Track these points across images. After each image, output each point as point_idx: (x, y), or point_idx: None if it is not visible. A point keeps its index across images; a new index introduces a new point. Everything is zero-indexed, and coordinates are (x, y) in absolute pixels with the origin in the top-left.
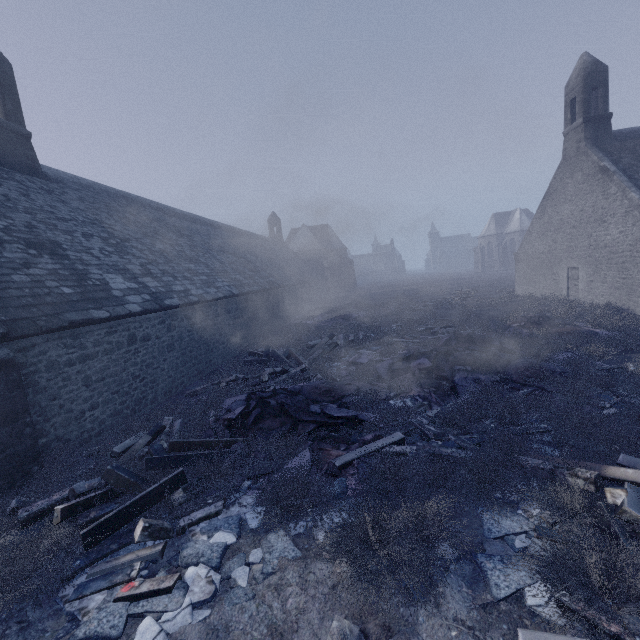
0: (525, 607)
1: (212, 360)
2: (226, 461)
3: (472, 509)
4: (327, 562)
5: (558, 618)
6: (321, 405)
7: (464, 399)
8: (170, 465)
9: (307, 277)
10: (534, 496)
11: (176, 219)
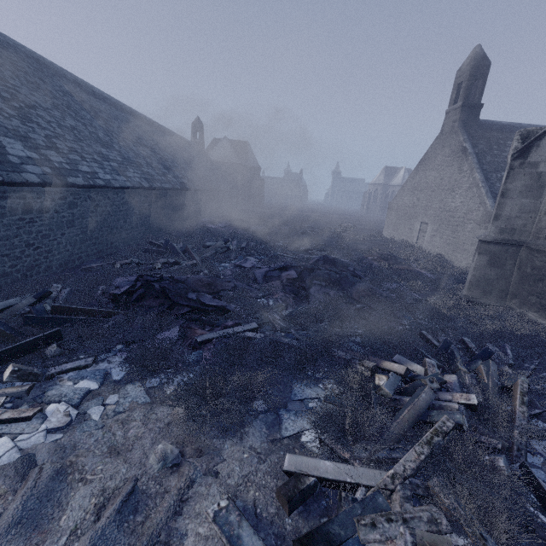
0: (299, 442)
1: (114, 243)
2: (103, 327)
3: (288, 380)
4: (169, 407)
5: (317, 449)
6: (199, 294)
7: (311, 305)
8: (49, 324)
9: (220, 186)
10: (331, 375)
11: (94, 99)
